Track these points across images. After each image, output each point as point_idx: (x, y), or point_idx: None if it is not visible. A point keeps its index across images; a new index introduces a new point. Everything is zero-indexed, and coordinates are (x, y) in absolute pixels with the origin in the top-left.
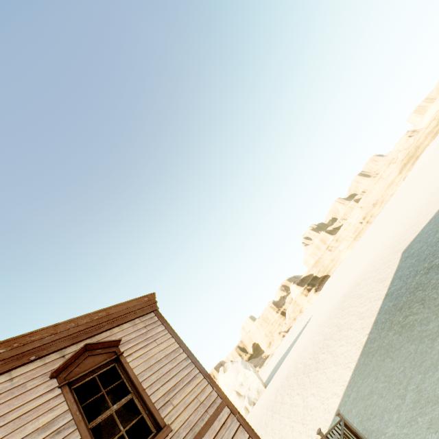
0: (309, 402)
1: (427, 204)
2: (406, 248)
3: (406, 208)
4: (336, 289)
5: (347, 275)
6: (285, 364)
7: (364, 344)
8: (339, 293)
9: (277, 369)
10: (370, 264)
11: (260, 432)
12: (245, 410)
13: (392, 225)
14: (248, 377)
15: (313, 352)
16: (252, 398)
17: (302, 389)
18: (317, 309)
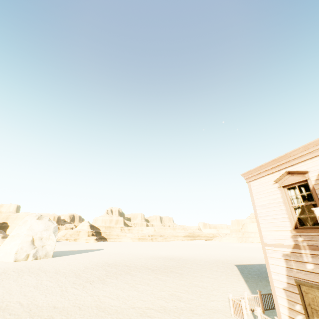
0: (196, 283)
1: (237, 258)
2: (238, 265)
3: (207, 252)
4: (139, 250)
5: (150, 250)
6: (84, 256)
7: (245, 280)
8: (152, 254)
9: (65, 254)
10: (190, 256)
11: (104, 276)
12: (25, 256)
13: (197, 252)
14: (50, 239)
15: (153, 265)
16: (39, 253)
17: (166, 275)
18: (110, 248)
